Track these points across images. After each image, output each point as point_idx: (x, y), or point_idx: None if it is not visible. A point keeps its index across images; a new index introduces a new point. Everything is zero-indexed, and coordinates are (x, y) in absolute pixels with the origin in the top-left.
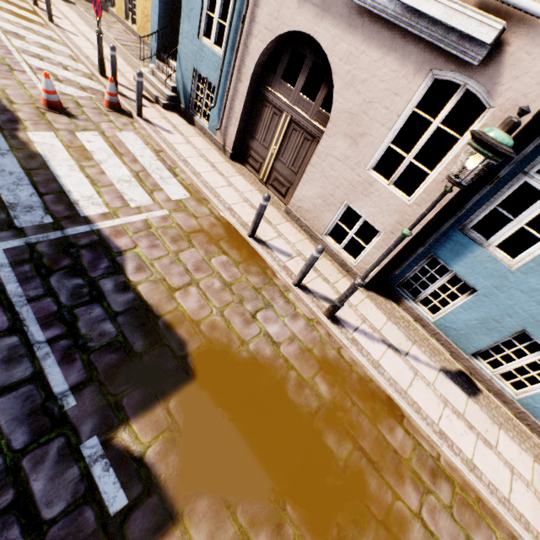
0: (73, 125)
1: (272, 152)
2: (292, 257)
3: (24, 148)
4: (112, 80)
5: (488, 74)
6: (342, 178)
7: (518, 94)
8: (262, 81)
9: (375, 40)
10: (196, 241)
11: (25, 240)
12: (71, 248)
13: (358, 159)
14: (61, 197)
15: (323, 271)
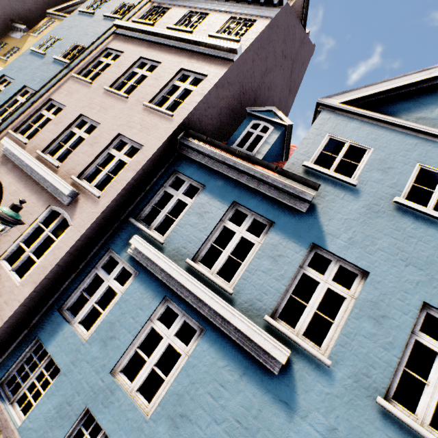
0: None
1: None
2: None
3: None
4: None
5: (72, 210)
6: None
7: (81, 220)
8: None
9: (30, 188)
10: None
11: None
12: None
13: None
14: None
15: None
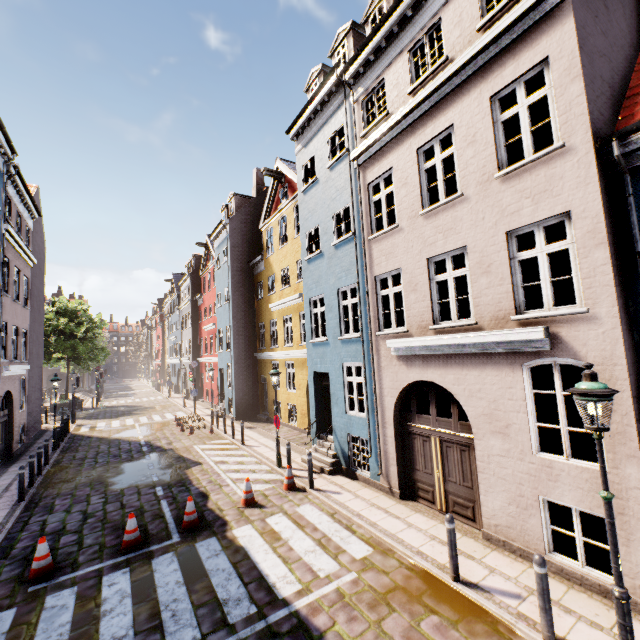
0: (263, 513)
1: (438, 475)
2: (522, 598)
3: (231, 545)
4: (289, 466)
5: (563, 350)
6: (518, 472)
7: (597, 351)
8: (403, 421)
9: (469, 365)
10: (394, 602)
11: (237, 637)
12: (275, 637)
13: (518, 447)
14: (261, 582)
15: (581, 610)
